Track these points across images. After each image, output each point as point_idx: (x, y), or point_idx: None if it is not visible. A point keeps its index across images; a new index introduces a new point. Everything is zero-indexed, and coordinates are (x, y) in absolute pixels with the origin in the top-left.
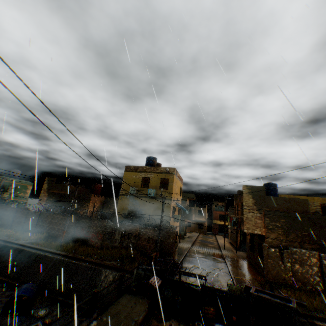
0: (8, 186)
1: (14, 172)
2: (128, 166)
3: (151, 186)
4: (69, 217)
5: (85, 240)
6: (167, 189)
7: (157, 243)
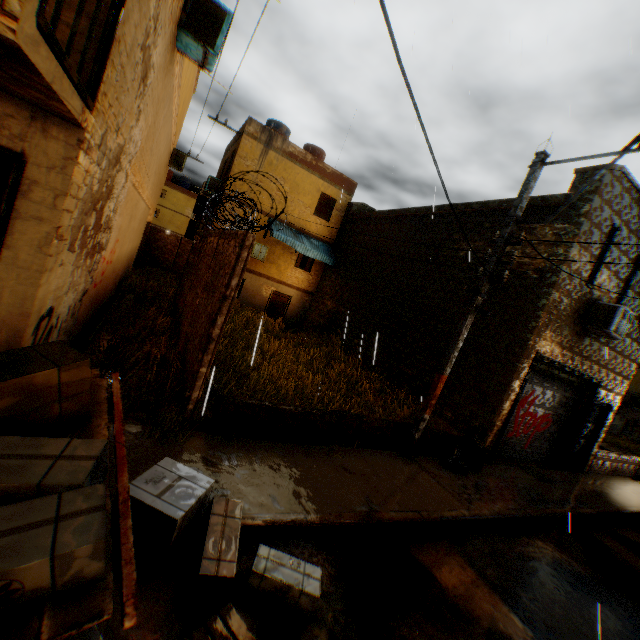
0: None
1: None
2: None
3: None
4: None
5: None
6: None
7: None
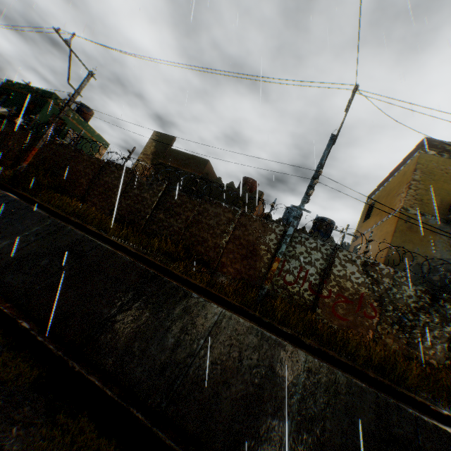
0: (67, 127)
1: (80, 108)
2: (435, 141)
3: None
4: (297, 221)
5: (308, 303)
6: None
7: None
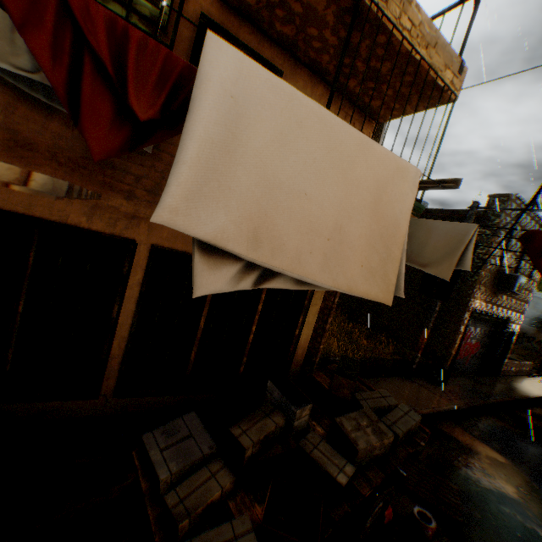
0: None
1: None
2: None
3: None
4: None
5: None
6: None
7: None
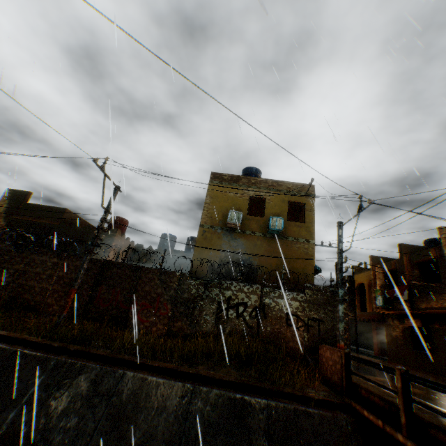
0: None
1: None
2: (218, 174)
3: (269, 214)
4: (89, 256)
5: (122, 317)
6: (303, 222)
7: (308, 327)
